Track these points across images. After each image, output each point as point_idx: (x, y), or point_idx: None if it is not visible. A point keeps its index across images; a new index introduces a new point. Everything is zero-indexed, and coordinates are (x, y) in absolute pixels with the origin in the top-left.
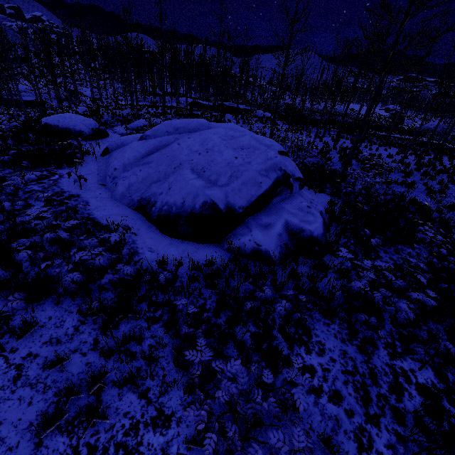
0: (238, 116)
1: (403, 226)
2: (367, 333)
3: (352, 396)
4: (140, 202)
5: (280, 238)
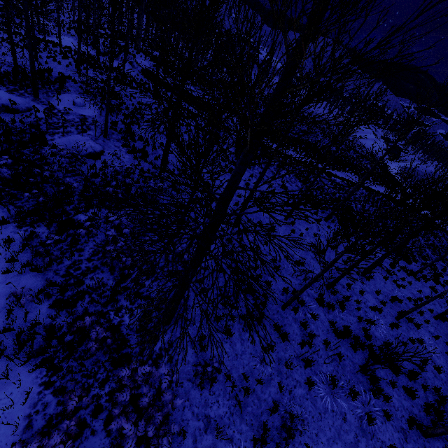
0: None
1: None
2: None
3: None
4: None
5: None
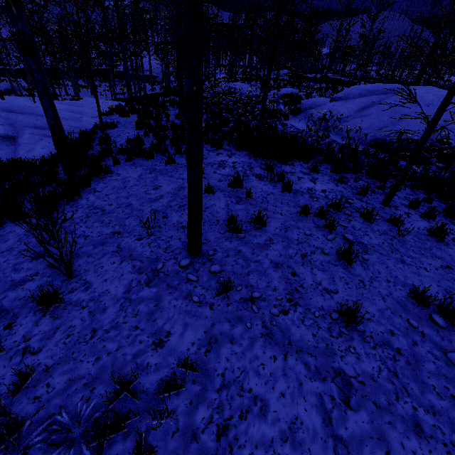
0: None
1: None
2: None
3: None
4: (375, 141)
5: None
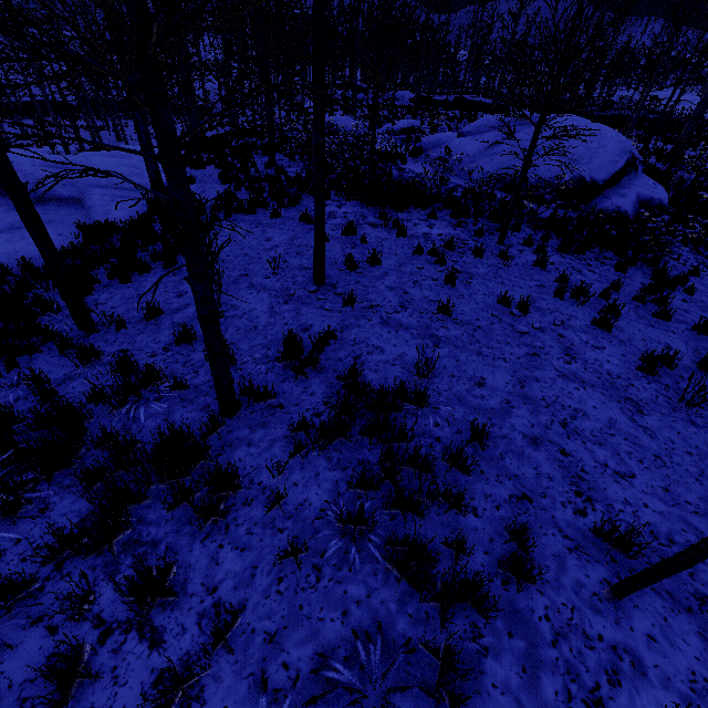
0: None
1: None
2: None
3: (704, 268)
4: (505, 183)
5: (634, 205)
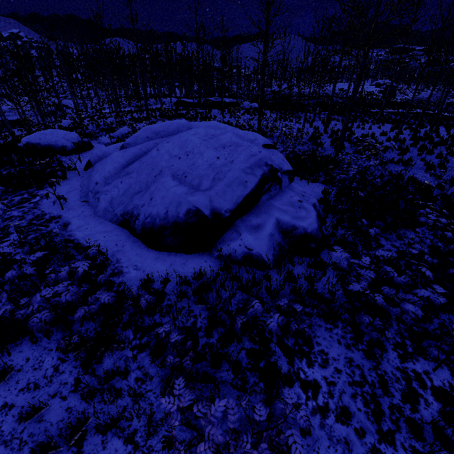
0: (225, 111)
1: (403, 208)
2: (374, 334)
3: (362, 411)
4: (123, 216)
5: (272, 239)
